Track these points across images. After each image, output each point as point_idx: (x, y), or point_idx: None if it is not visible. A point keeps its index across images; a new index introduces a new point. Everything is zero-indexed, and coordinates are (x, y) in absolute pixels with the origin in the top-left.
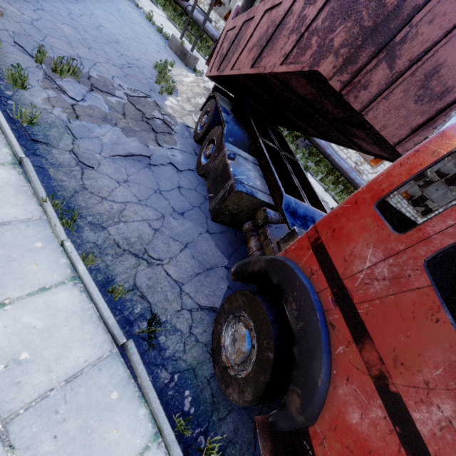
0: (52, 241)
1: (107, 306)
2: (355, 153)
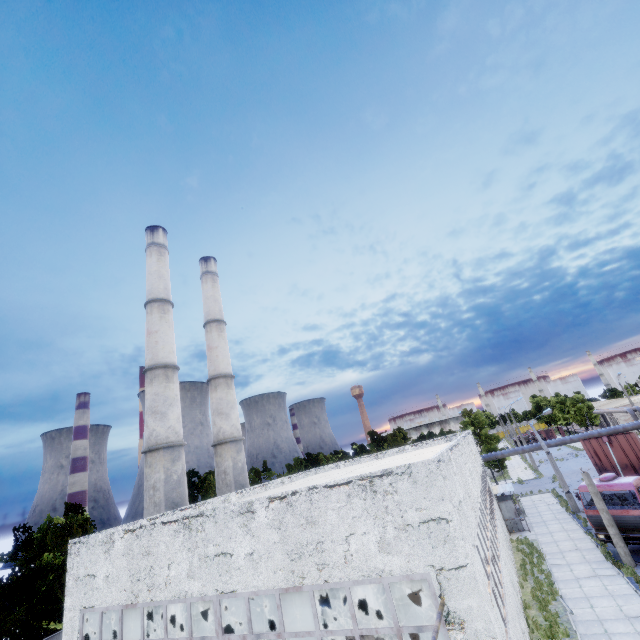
0: (588, 539)
1: (597, 544)
2: None
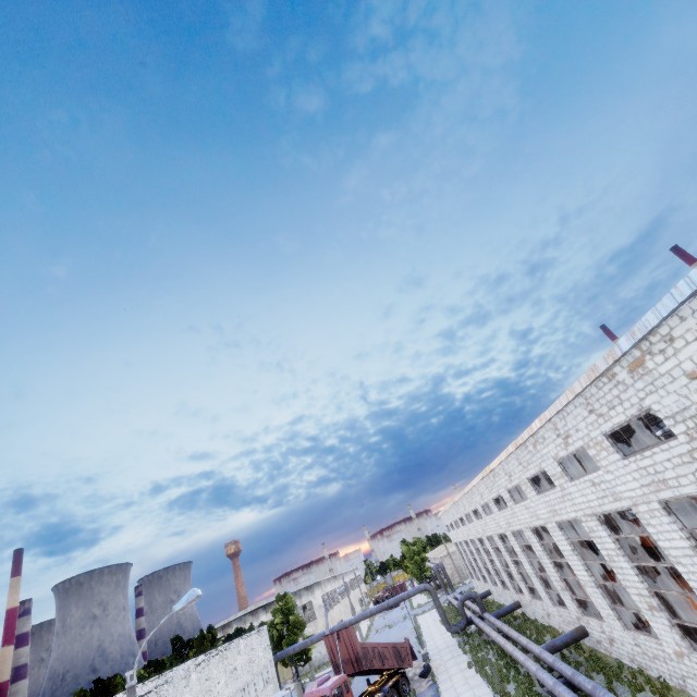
0: None
1: None
2: (537, 602)
